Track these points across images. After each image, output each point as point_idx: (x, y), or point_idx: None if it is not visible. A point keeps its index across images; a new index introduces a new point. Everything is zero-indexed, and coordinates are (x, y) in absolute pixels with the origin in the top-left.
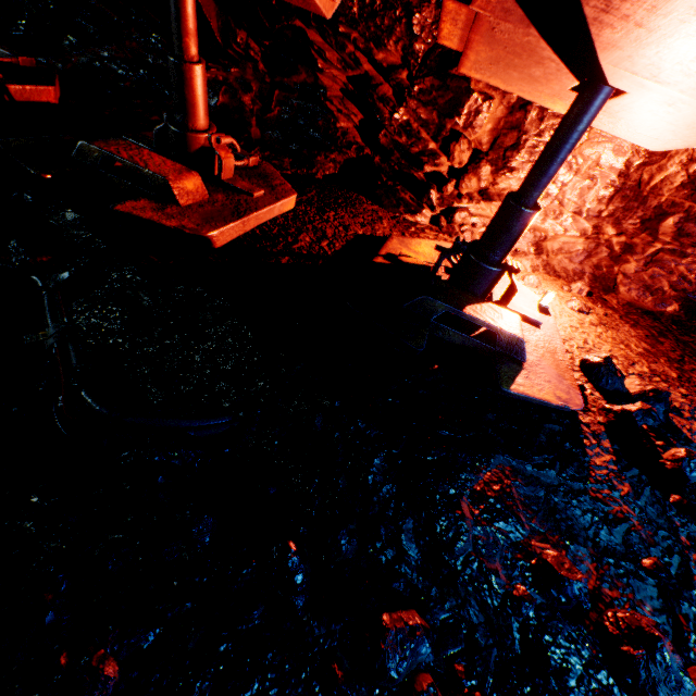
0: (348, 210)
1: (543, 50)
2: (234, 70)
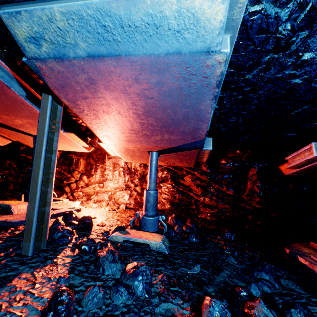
0: None
1: (12, 131)
2: (7, 171)
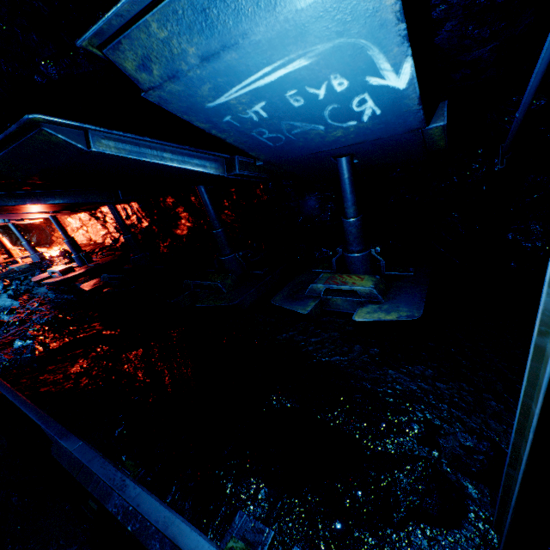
0: None
1: None
2: (35, 231)
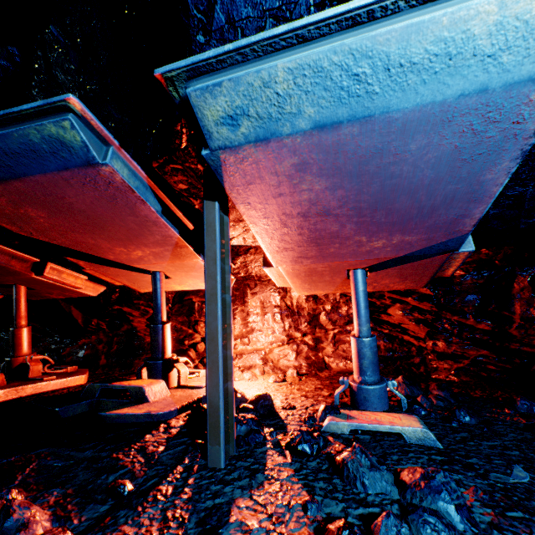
0: (128, 376)
1: (122, 270)
2: (94, 336)
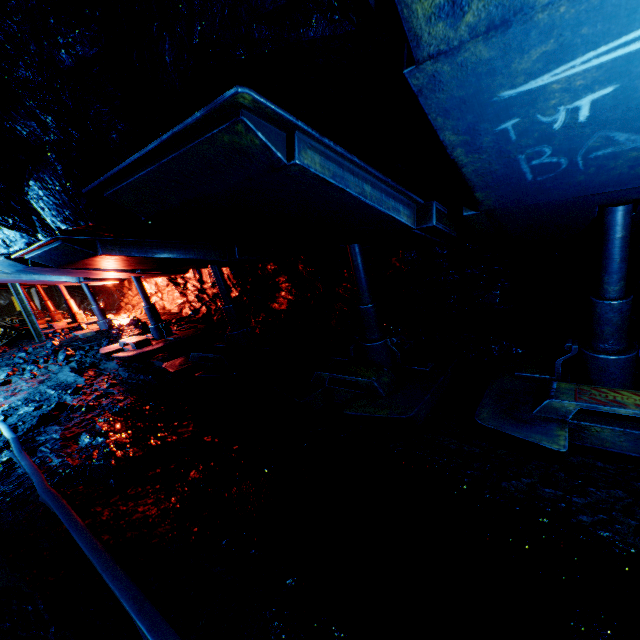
0: None
1: None
2: (102, 295)
